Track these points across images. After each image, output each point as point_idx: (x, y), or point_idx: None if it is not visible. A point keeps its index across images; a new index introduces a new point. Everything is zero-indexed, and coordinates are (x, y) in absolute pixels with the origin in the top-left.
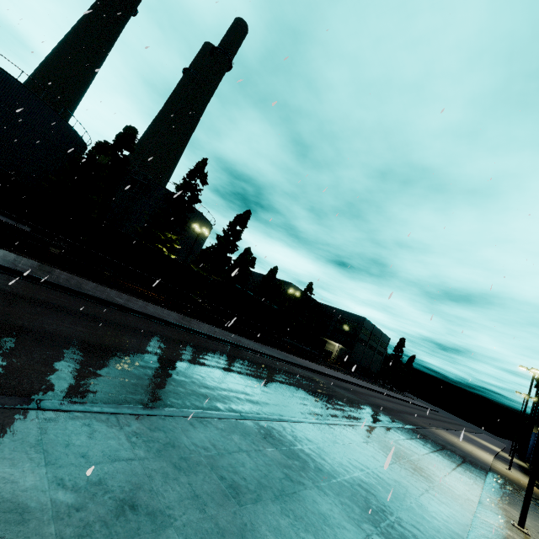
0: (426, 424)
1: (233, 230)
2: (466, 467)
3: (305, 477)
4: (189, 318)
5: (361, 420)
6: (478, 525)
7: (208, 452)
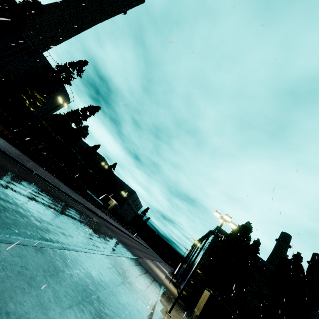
0: (143, 255)
1: (84, 113)
2: (155, 282)
3: (93, 290)
4: (28, 159)
5: (117, 252)
6: (155, 313)
7: (46, 273)
